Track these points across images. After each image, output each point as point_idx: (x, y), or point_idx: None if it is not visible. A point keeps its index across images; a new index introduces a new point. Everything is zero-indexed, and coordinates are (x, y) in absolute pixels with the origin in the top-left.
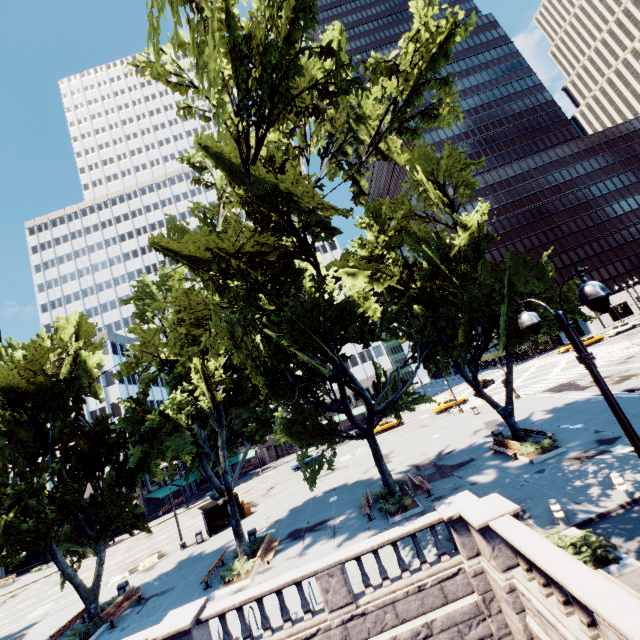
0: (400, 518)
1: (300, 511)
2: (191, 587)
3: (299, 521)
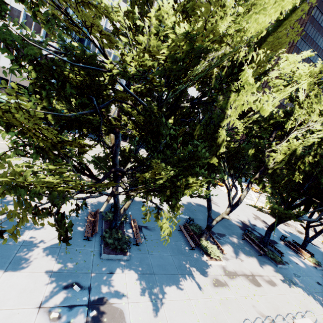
0: (281, 267)
1: (193, 211)
2: (173, 239)
3: (203, 222)
